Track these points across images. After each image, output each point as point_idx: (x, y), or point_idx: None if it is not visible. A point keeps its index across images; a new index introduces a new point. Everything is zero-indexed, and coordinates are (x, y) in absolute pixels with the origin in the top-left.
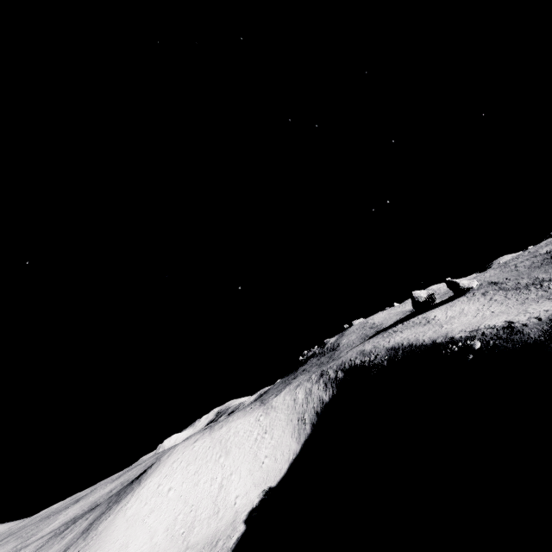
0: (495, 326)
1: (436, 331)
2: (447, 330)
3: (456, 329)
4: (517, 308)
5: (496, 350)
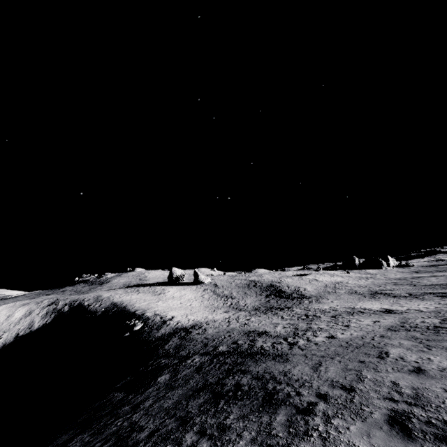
0: (165, 317)
1: (150, 304)
2: (153, 306)
3: (156, 308)
4: (200, 308)
5: (137, 336)
